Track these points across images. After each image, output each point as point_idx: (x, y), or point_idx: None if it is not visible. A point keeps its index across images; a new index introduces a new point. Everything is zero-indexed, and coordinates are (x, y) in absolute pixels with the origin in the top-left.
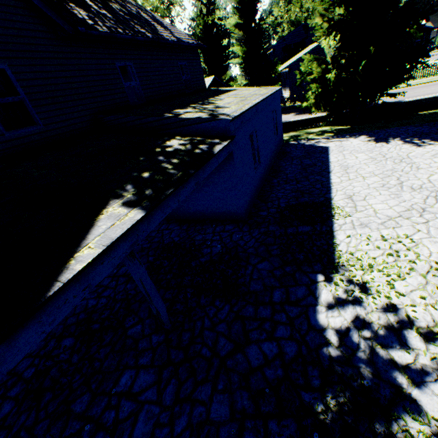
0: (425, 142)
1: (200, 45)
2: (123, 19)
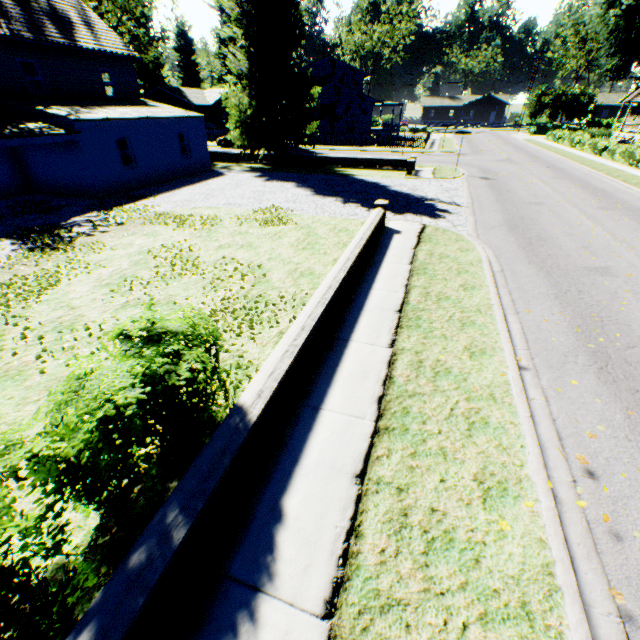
0: (273, 181)
1: (133, 57)
2: (38, 21)
